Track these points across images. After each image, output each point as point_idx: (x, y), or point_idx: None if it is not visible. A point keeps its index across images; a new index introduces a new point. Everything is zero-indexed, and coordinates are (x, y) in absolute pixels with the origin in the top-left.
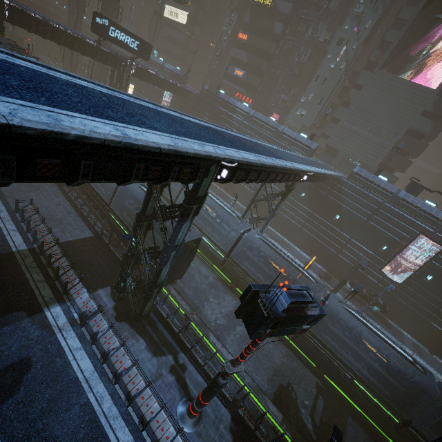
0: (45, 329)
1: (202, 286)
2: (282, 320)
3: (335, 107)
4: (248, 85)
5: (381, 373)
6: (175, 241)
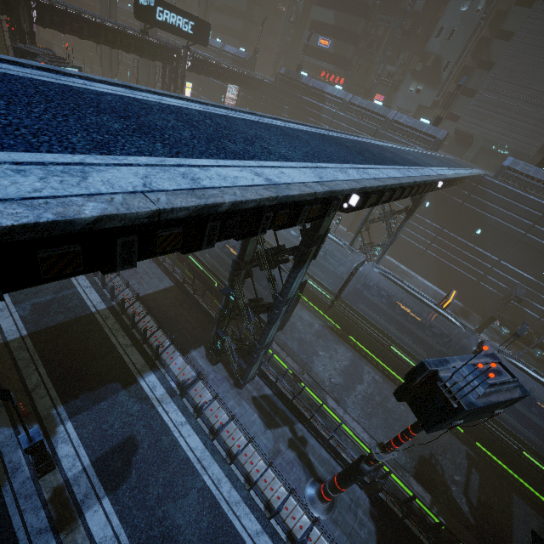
0: (144, 402)
1: (307, 336)
2: (476, 410)
3: (469, 72)
4: (339, 59)
5: None
6: (288, 293)
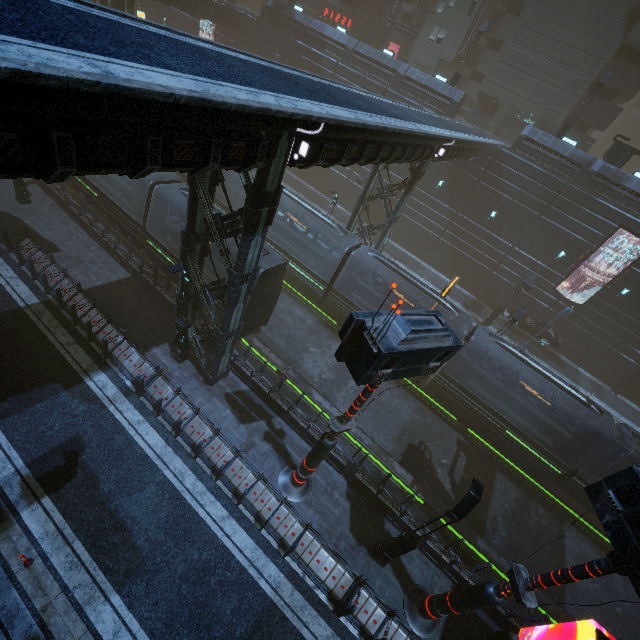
0: (92, 403)
1: (298, 333)
2: (399, 357)
3: (497, 17)
4: None
5: (543, 420)
6: (244, 267)
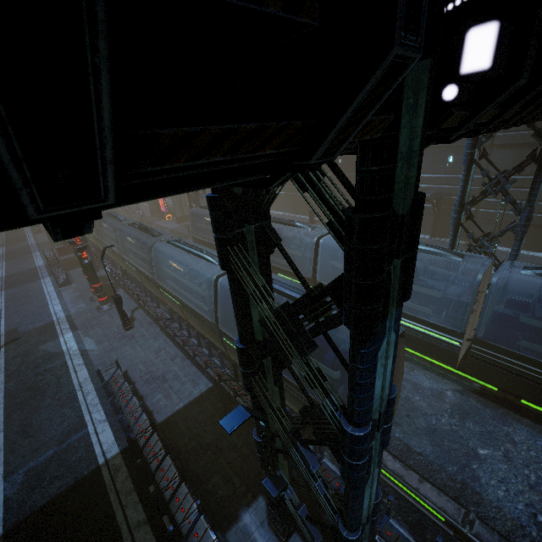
0: None
1: (441, 420)
2: None
3: None
4: None
5: None
6: (369, 410)
